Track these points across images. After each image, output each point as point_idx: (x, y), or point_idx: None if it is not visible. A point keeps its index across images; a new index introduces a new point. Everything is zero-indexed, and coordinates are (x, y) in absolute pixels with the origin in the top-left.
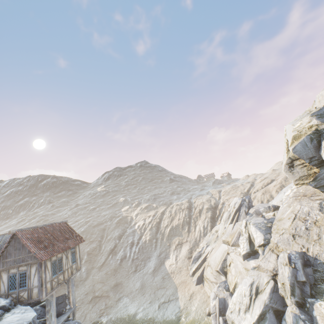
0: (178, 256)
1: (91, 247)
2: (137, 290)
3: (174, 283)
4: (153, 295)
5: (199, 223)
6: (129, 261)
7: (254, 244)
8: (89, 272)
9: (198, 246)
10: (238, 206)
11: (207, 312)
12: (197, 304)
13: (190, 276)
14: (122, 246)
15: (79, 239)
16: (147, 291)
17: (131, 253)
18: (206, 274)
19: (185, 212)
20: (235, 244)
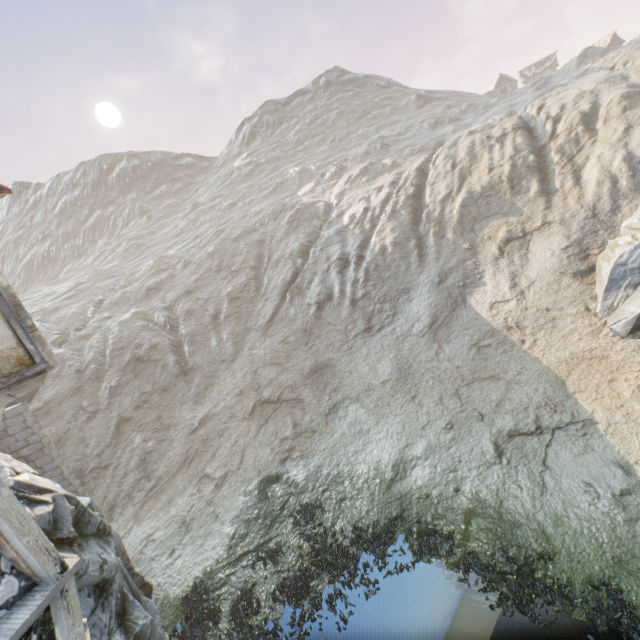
0: (523, 275)
1: (237, 285)
2: (389, 385)
3: (537, 362)
4: (453, 404)
5: (593, 156)
6: (344, 308)
7: None
8: (239, 341)
9: (615, 231)
10: None
11: None
12: None
13: (620, 337)
14: (315, 272)
15: None
16: (425, 388)
17: (345, 285)
18: None
19: (511, 142)
20: None
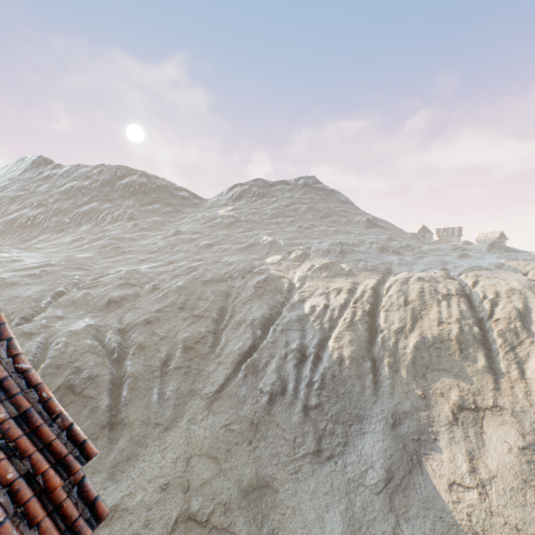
0: (481, 459)
1: (195, 332)
2: None
3: None
4: None
5: (534, 356)
6: (295, 411)
7: None
8: (181, 404)
9: None
10: None
11: None
12: None
13: None
14: (273, 354)
15: None
16: None
17: (300, 383)
18: None
19: (456, 305)
20: None
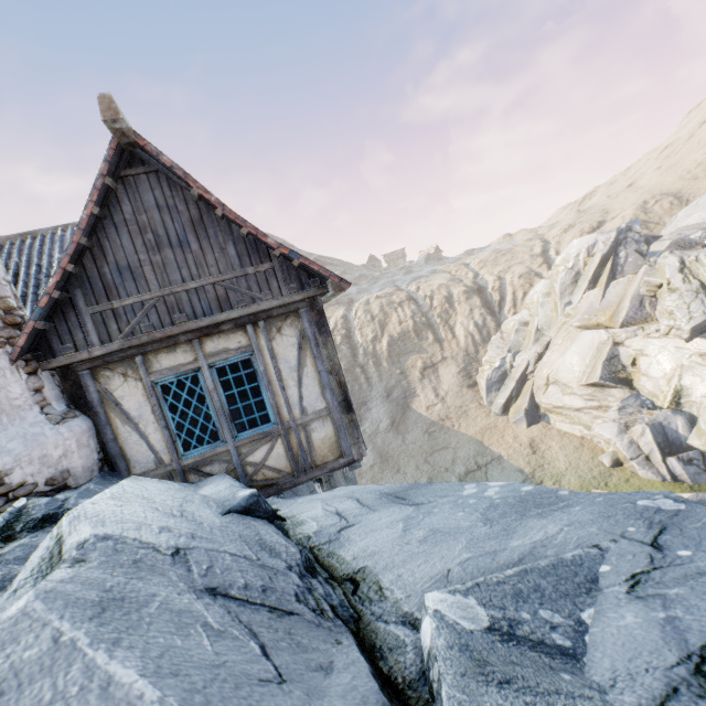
0: (440, 388)
1: None
2: (377, 467)
3: (465, 435)
4: (427, 467)
5: (458, 322)
6: None
7: None
8: None
9: (480, 363)
10: (610, 247)
11: (611, 461)
12: (563, 456)
13: (500, 416)
14: None
15: None
16: (404, 463)
17: None
18: (549, 400)
19: (408, 307)
20: (632, 321)
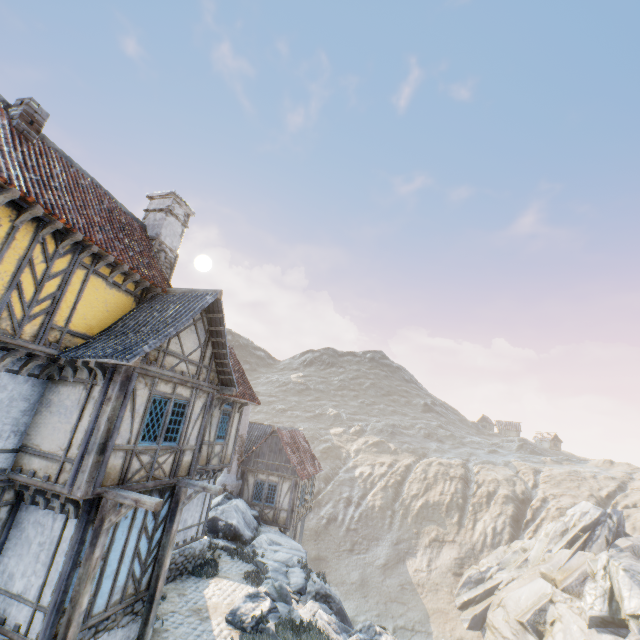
0: (434, 561)
1: None
2: (354, 585)
3: (423, 604)
4: (382, 606)
5: (484, 518)
6: (342, 530)
7: (620, 607)
8: None
9: (477, 561)
10: (591, 521)
11: None
12: None
13: (456, 608)
14: (331, 498)
15: (318, 464)
16: (372, 594)
17: (346, 516)
18: (492, 618)
19: (455, 484)
20: (571, 590)
